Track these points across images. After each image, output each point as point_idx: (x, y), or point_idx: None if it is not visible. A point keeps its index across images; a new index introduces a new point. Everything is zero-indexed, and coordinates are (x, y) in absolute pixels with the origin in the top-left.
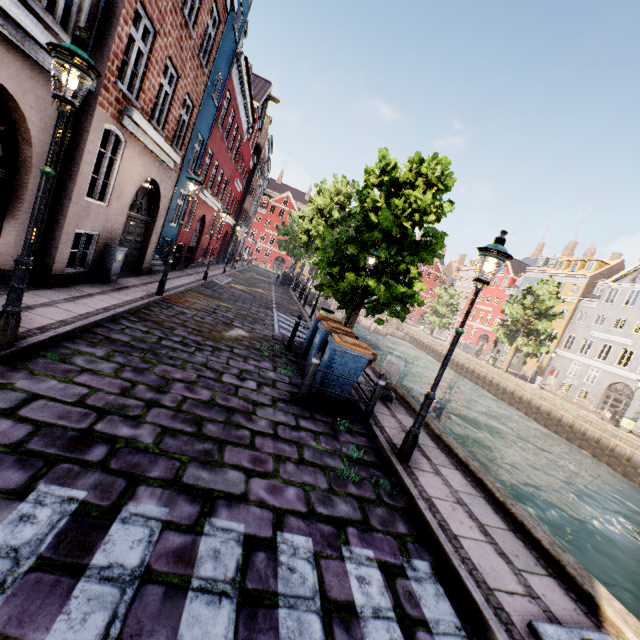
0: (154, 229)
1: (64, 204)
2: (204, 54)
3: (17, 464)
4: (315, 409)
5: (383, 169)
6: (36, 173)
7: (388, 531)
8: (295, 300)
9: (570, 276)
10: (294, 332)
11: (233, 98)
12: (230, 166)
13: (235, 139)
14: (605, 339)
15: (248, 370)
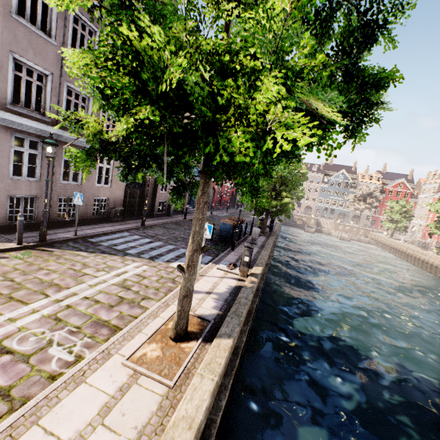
0: (186, 197)
1: (155, 194)
2: None
3: (144, 237)
4: (216, 242)
5: None
6: (149, 188)
7: (208, 254)
8: None
9: None
10: None
11: None
12: None
13: None
14: None
15: None
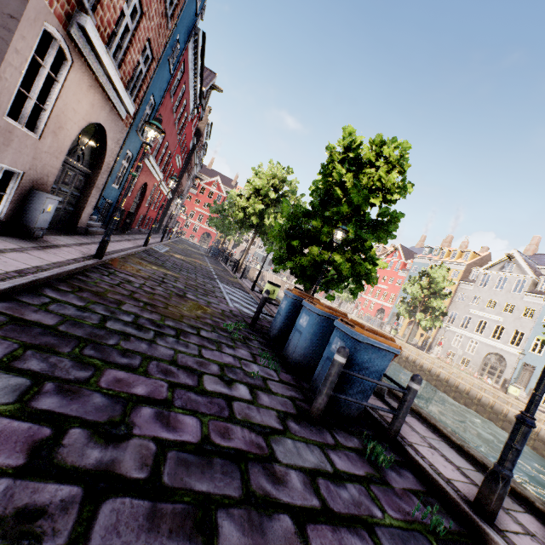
0: (95, 184)
1: None
2: (169, 6)
3: None
4: (330, 425)
5: (347, 146)
6: None
7: None
8: (229, 272)
9: (451, 263)
10: (260, 308)
11: (186, 72)
12: (175, 140)
13: (182, 115)
14: (481, 316)
15: (228, 364)
